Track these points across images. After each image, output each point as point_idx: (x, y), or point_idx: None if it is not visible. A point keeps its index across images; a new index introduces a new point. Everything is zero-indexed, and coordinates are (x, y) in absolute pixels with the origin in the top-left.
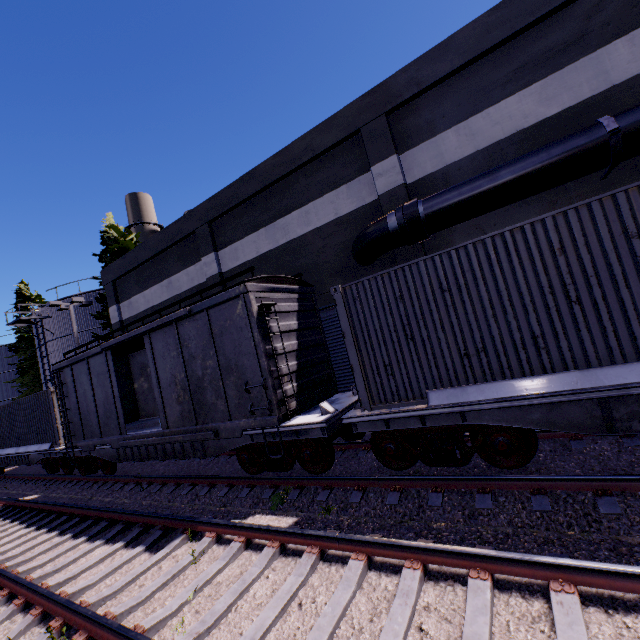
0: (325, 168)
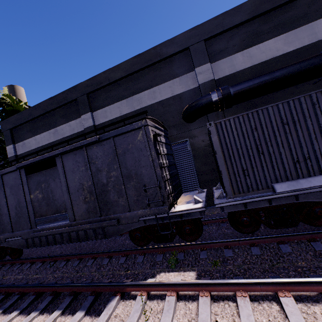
0: (166, 67)
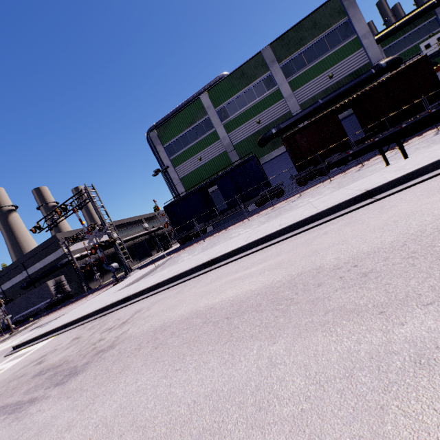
0: (17, 270)
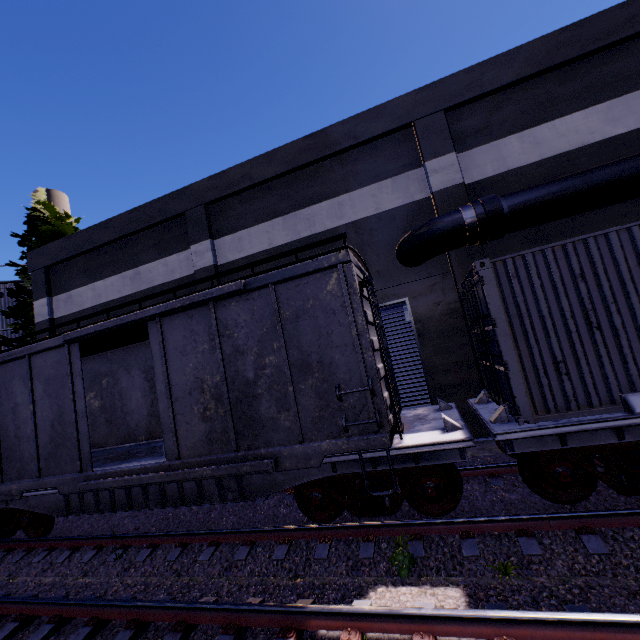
0: (366, 158)
